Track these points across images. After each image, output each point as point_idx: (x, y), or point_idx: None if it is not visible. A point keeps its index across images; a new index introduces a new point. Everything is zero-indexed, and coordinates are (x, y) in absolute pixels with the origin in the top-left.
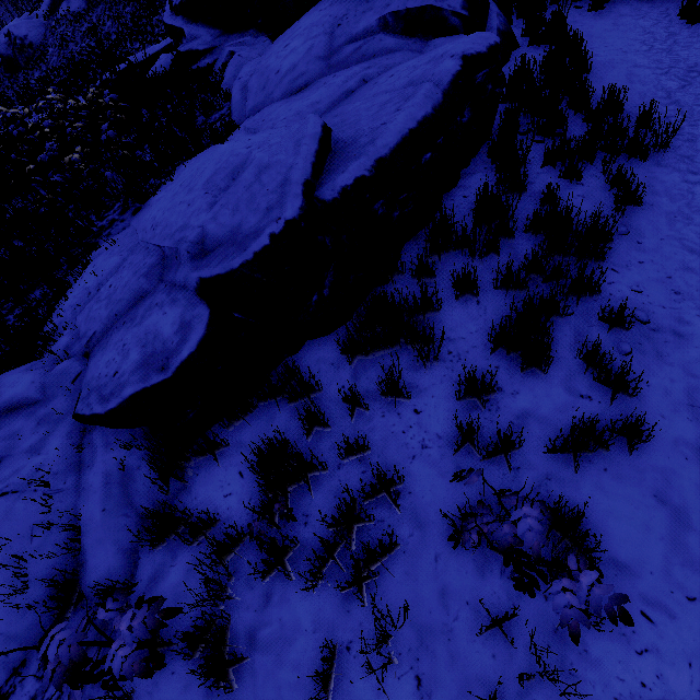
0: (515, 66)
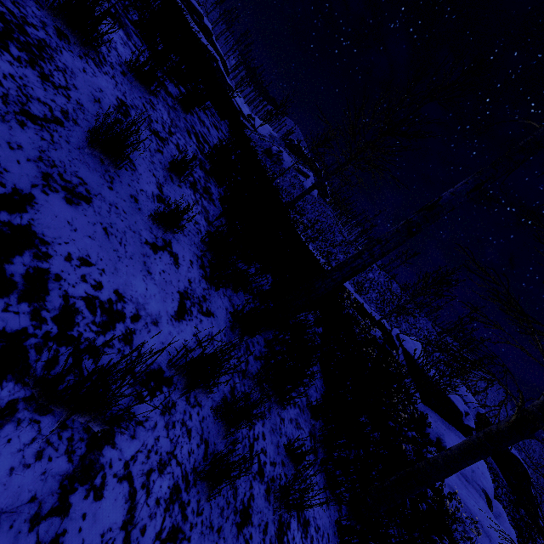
0: None
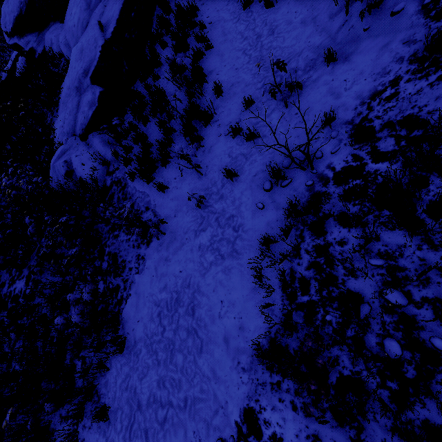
0: None
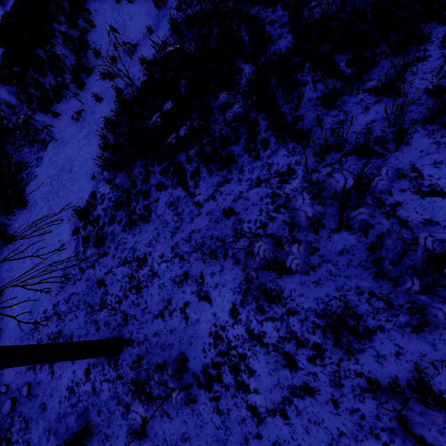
0: None
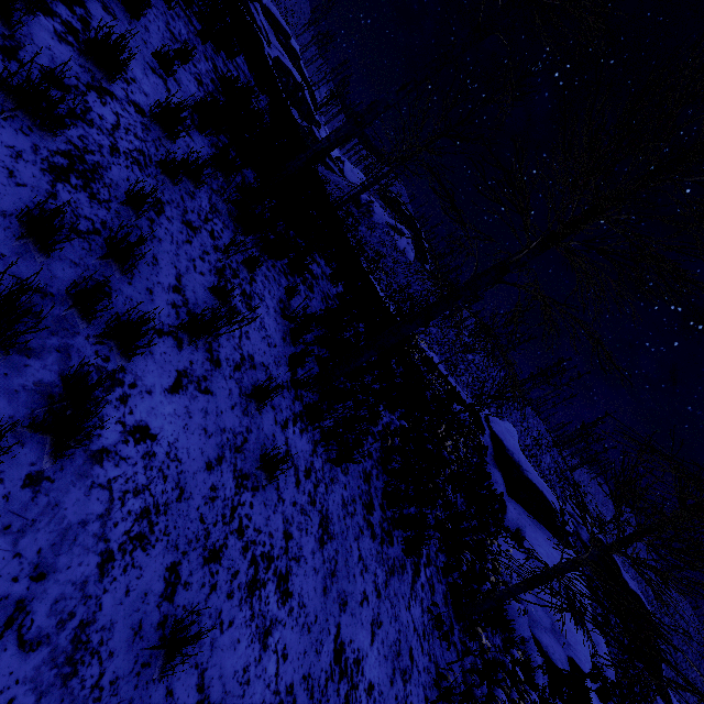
0: None
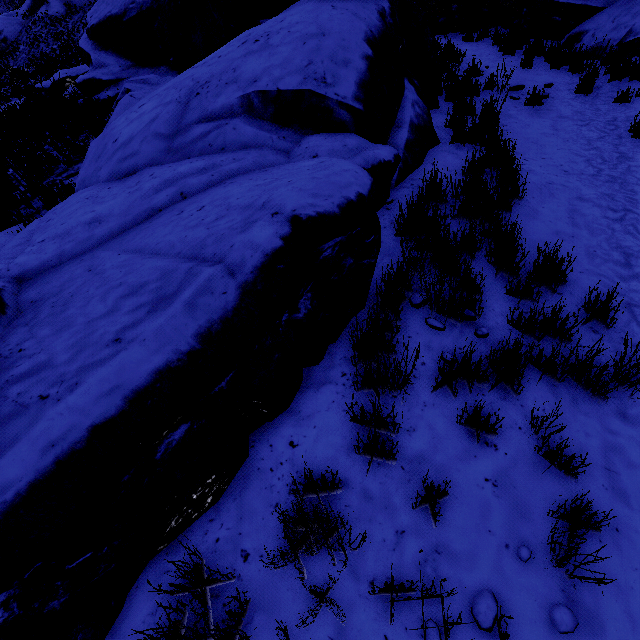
0: (423, 181)
